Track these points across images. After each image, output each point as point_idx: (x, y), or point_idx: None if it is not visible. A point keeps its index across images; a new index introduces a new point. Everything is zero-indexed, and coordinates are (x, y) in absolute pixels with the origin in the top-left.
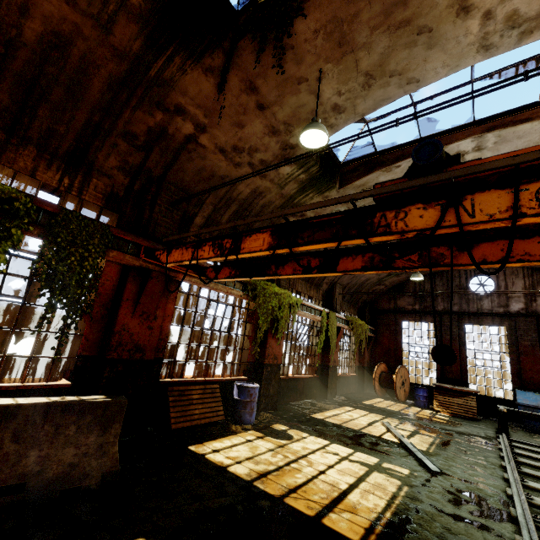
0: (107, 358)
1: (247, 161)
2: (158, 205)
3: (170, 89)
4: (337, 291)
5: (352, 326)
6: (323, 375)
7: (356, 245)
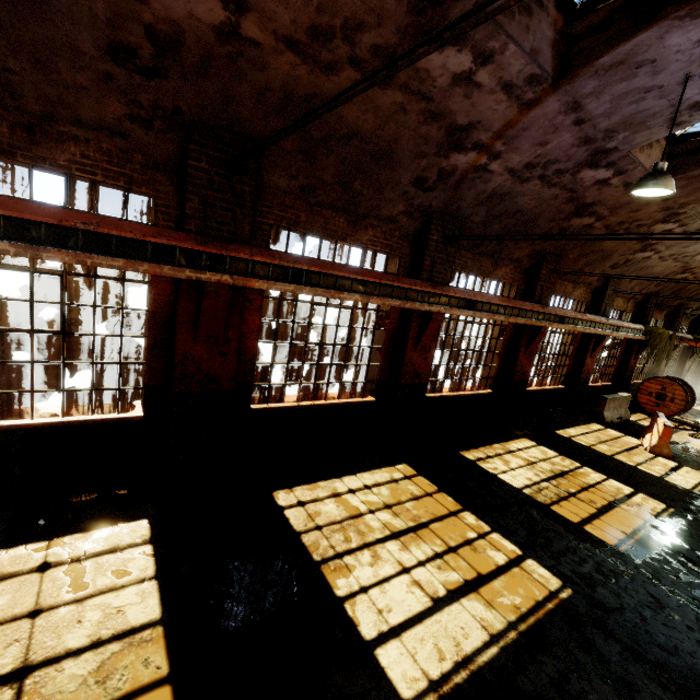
0: (658, 374)
1: None
2: (679, 316)
3: None
4: None
5: None
6: (694, 378)
7: None
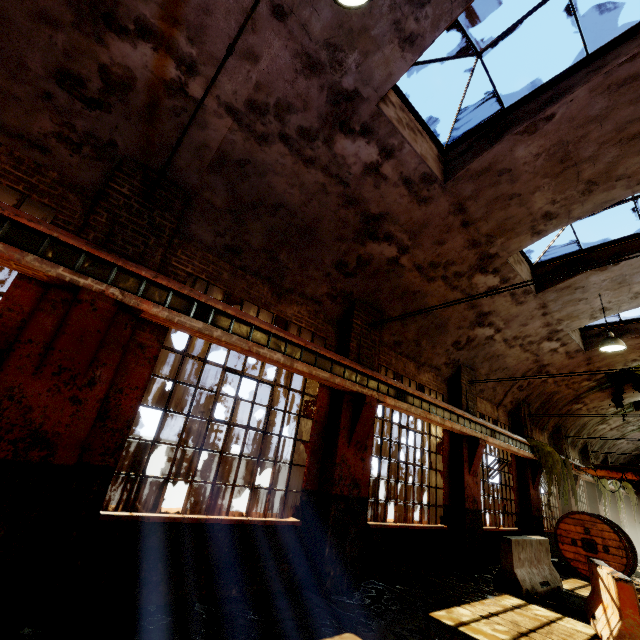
0: None
1: (595, 410)
2: (563, 439)
3: (583, 398)
4: (609, 461)
5: (627, 491)
6: None
7: (630, 431)
